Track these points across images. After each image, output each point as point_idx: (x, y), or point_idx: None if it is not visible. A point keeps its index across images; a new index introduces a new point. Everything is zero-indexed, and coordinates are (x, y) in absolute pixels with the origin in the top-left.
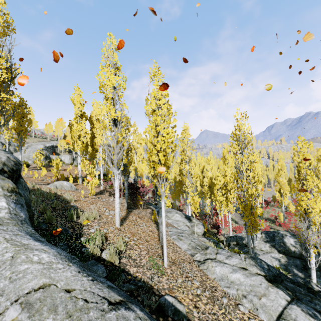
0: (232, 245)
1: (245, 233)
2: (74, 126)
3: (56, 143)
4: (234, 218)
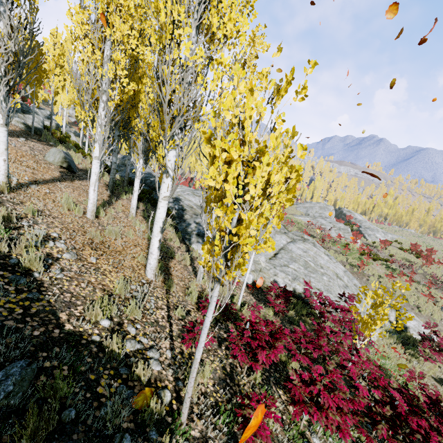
0: None
1: None
2: None
3: None
4: None
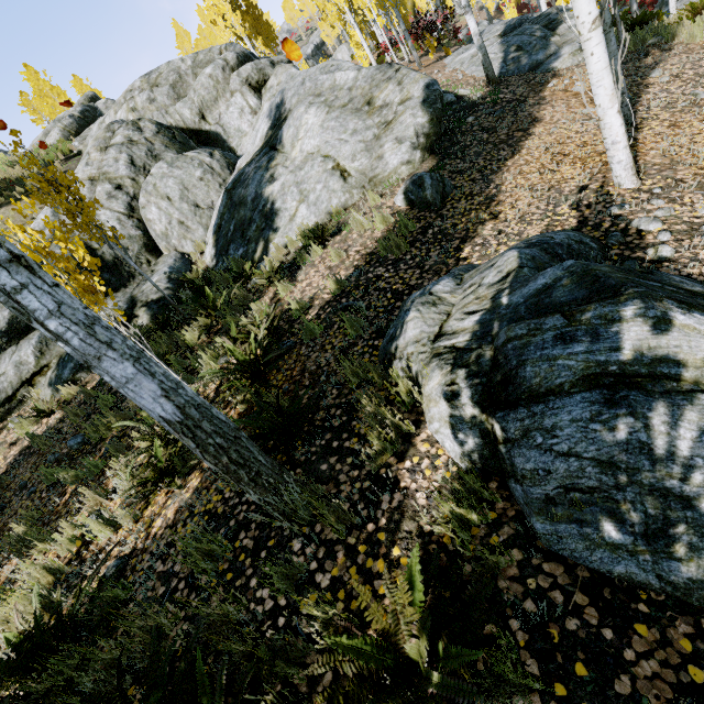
0: None
1: None
2: None
3: (318, 36)
4: None
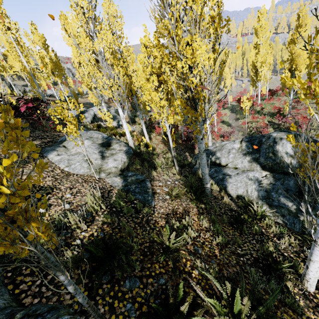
0: (198, 164)
1: (219, 145)
2: None
3: None
4: (228, 120)
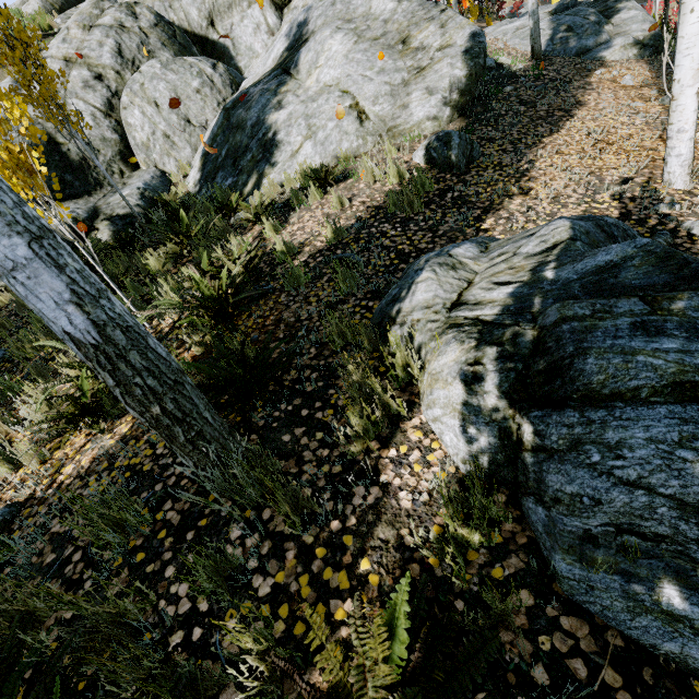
0: None
1: None
2: None
3: None
4: None
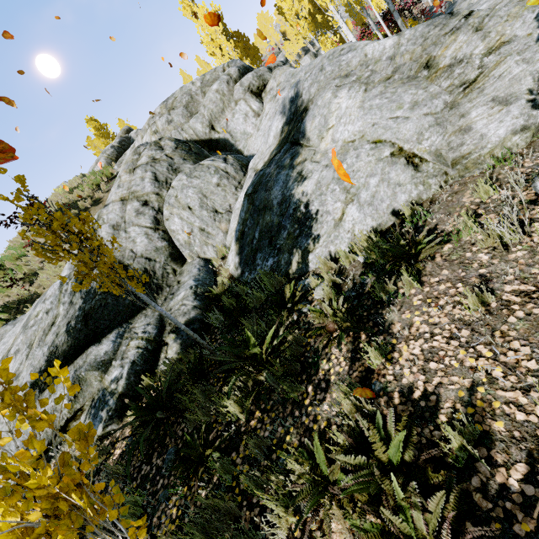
0: None
1: None
2: (284, 9)
3: (282, 56)
4: None
